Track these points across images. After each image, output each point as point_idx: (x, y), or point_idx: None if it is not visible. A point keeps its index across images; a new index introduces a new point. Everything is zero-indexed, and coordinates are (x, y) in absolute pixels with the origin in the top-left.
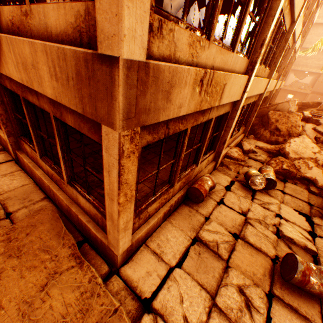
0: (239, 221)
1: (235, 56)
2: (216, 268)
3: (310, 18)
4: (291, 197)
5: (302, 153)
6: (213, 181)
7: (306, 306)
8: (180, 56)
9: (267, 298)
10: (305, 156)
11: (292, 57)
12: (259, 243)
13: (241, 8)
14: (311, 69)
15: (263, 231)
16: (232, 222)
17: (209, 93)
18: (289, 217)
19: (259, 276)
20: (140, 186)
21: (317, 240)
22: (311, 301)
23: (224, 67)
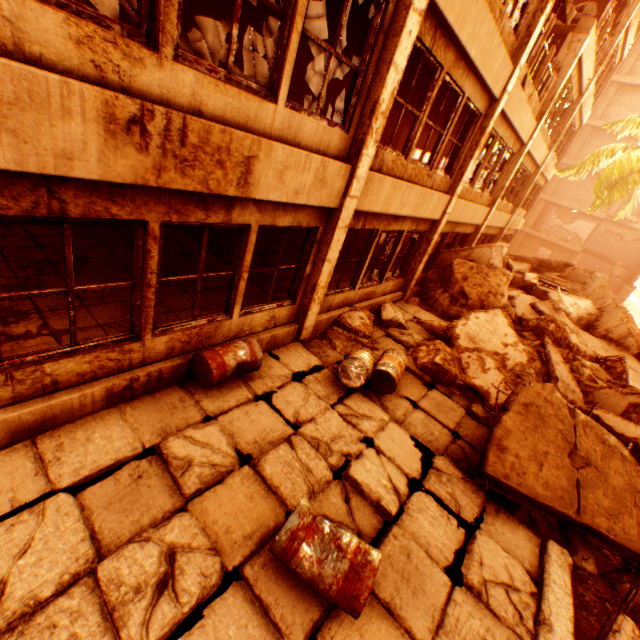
0: (277, 436)
1: (289, 114)
2: (154, 508)
3: (569, 111)
4: (427, 415)
5: (482, 341)
6: (254, 353)
7: (293, 605)
8: (46, 55)
9: (223, 579)
10: (486, 348)
11: (534, 174)
12: (281, 479)
13: (282, 23)
14: (585, 208)
15: (307, 461)
16: (261, 435)
17: (190, 160)
18: (391, 447)
19: (237, 537)
20: (94, 334)
21: (417, 497)
22: (310, 599)
23: (250, 126)
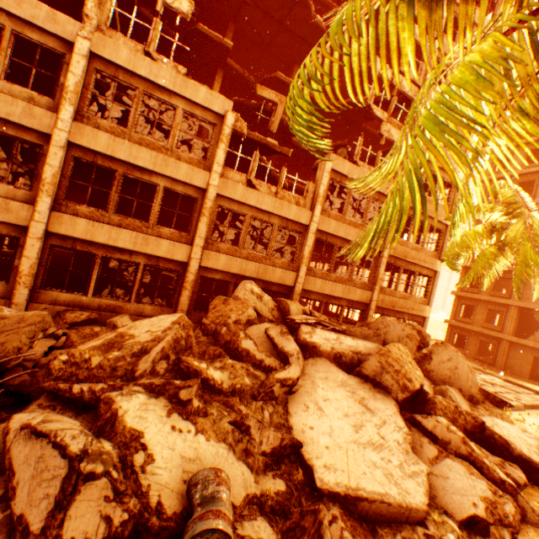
0: None
1: None
2: None
3: None
4: None
5: (136, 328)
6: None
7: None
8: None
9: None
10: (131, 332)
11: (380, 257)
12: None
13: None
14: None
15: None
16: None
17: None
18: None
19: None
20: None
21: None
22: None
23: None
